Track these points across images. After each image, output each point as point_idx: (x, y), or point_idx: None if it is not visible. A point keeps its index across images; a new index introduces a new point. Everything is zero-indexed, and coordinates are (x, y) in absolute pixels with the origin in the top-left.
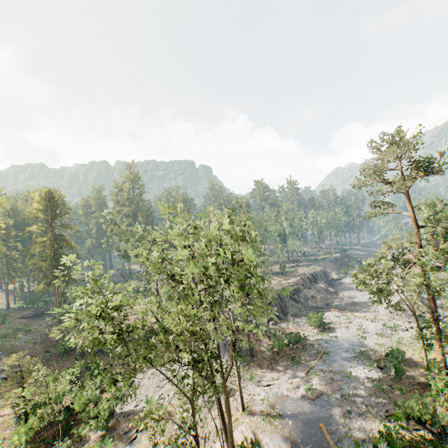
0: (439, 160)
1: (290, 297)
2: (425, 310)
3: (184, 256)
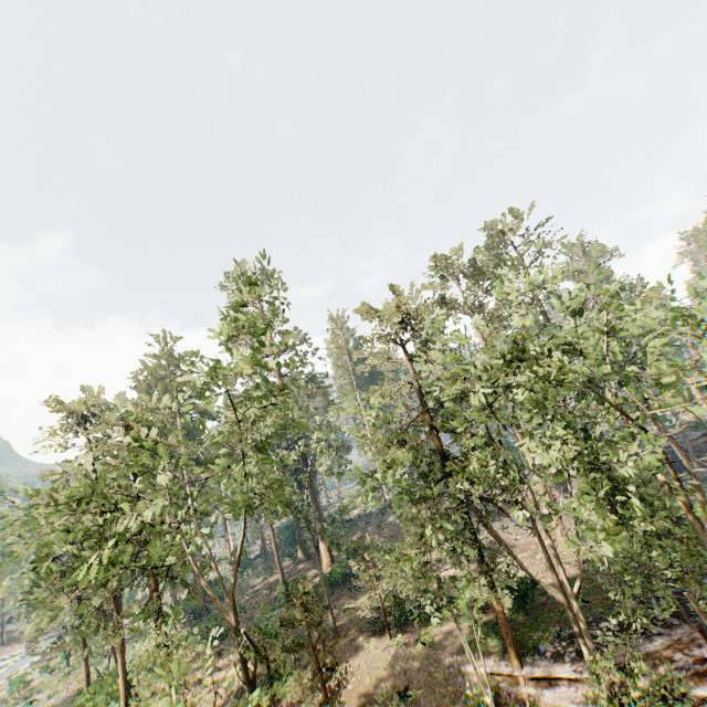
0: None
1: None
2: None
3: None
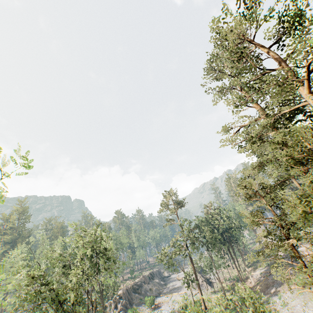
0: (182, 201)
1: (135, 291)
2: (203, 279)
3: (79, 244)
